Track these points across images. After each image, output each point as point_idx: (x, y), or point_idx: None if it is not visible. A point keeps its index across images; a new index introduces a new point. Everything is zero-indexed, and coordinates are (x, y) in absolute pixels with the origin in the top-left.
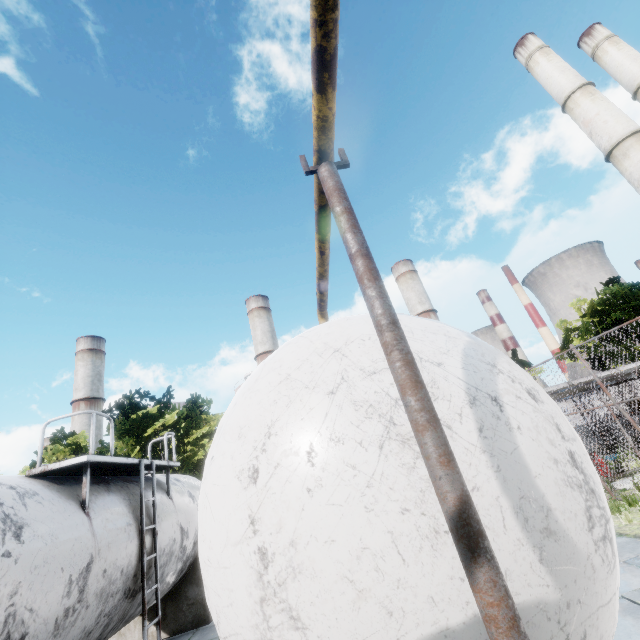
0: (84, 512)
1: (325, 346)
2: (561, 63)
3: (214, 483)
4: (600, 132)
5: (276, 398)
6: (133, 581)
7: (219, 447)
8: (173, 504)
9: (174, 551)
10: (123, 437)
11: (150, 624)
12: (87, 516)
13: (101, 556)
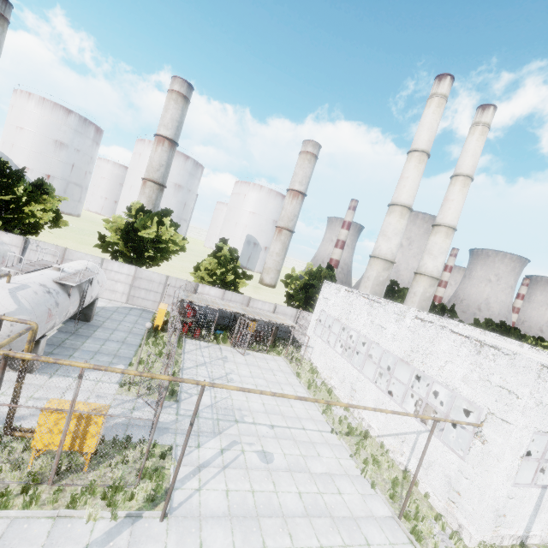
0: None
1: None
2: (435, 122)
3: None
4: (398, 189)
5: None
6: None
7: None
8: None
9: None
10: None
11: None
12: None
13: None
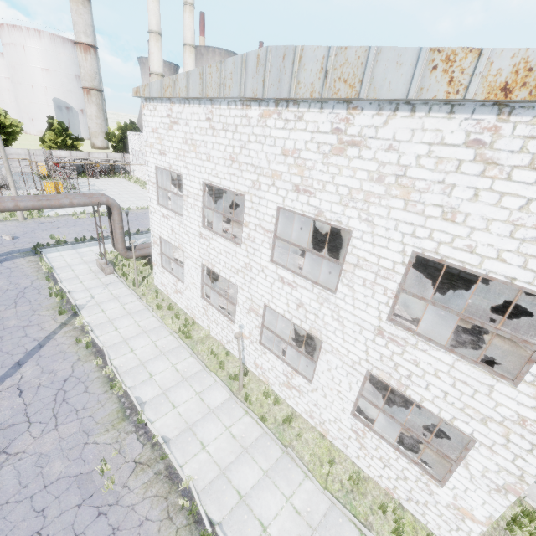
0: None
1: None
2: (156, 9)
3: None
4: (151, 62)
5: None
6: None
7: None
8: None
9: None
10: None
11: None
12: None
13: None
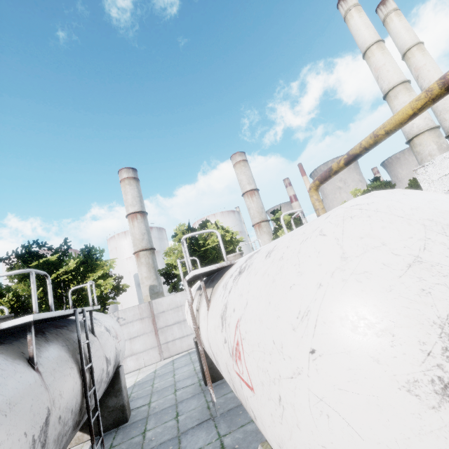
0: (33, 369)
1: (436, 223)
2: (367, 21)
3: (341, 388)
4: (384, 77)
5: (423, 286)
6: (79, 415)
7: (325, 340)
8: (98, 340)
9: (103, 378)
10: (24, 280)
11: (97, 445)
12: (37, 372)
13: (55, 406)
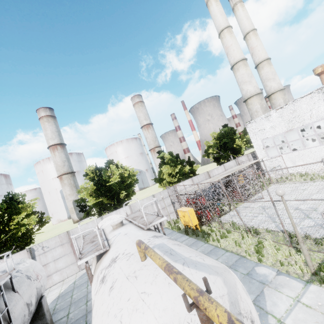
0: None
1: None
2: (221, 9)
3: None
4: (231, 54)
5: None
6: None
7: None
8: (19, 294)
9: (25, 320)
10: None
11: None
12: None
13: None
